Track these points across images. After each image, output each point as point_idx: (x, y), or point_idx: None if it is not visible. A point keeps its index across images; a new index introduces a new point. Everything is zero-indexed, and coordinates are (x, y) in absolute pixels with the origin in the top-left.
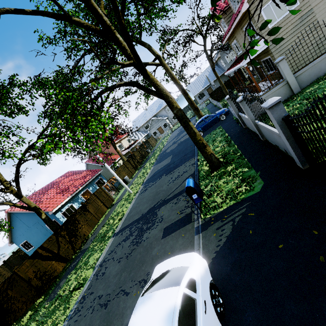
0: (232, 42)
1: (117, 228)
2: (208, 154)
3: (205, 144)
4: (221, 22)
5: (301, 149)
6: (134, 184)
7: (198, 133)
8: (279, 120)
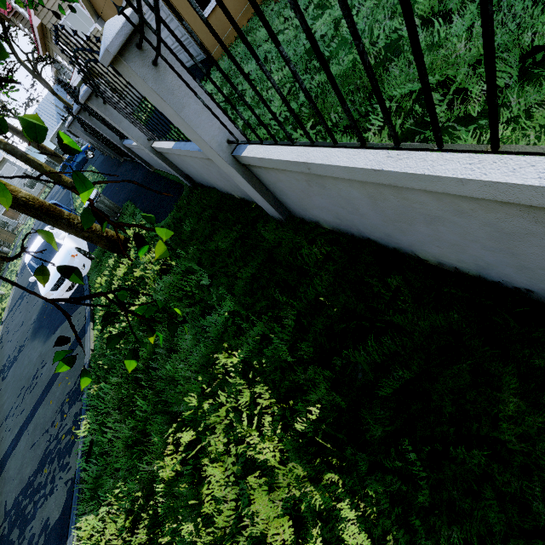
0: (54, 55)
1: (3, 318)
2: (68, 183)
3: (59, 174)
4: (19, 25)
5: (109, 148)
6: (3, 287)
7: (45, 164)
8: (84, 132)
